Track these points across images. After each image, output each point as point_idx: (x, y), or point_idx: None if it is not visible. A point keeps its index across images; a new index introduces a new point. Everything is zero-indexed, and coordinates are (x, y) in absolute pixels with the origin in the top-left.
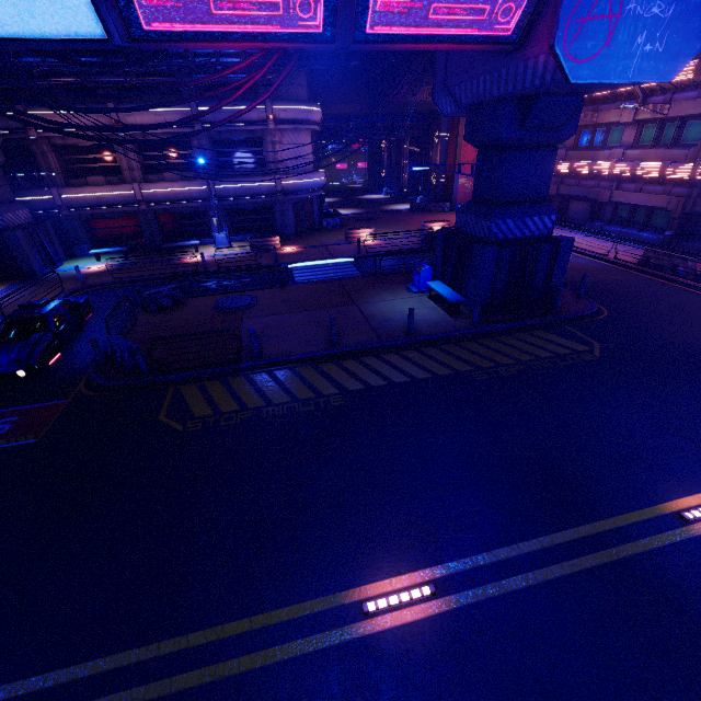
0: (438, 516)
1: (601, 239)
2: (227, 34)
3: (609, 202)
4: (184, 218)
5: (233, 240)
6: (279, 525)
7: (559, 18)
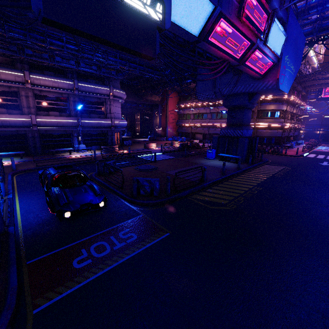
0: None
1: None
2: (222, 50)
3: None
4: (56, 137)
5: None
6: (328, 220)
7: (279, 72)
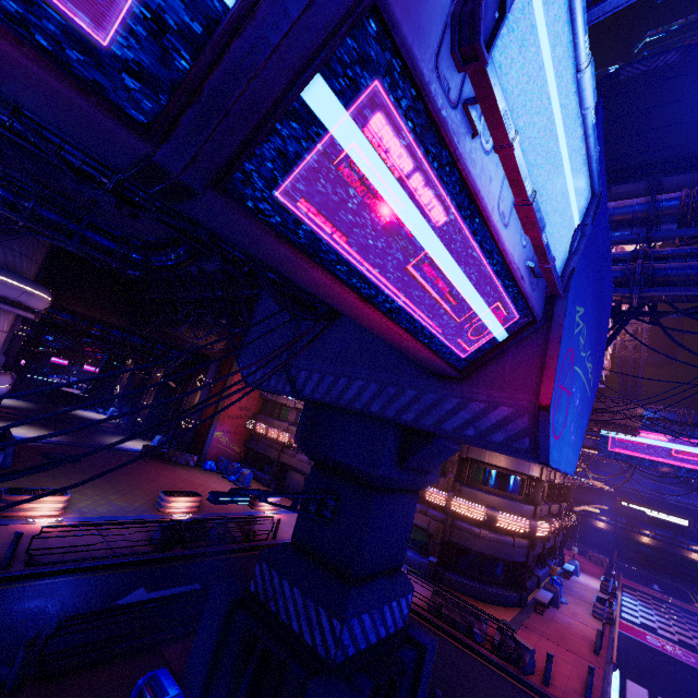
0: None
1: None
2: None
3: None
4: None
5: None
6: None
7: (555, 373)
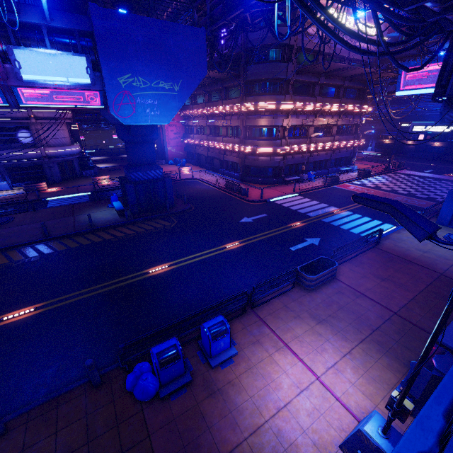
0: (55, 289)
1: (213, 177)
2: None
3: (223, 160)
4: None
5: (15, 186)
6: None
7: (108, 103)
